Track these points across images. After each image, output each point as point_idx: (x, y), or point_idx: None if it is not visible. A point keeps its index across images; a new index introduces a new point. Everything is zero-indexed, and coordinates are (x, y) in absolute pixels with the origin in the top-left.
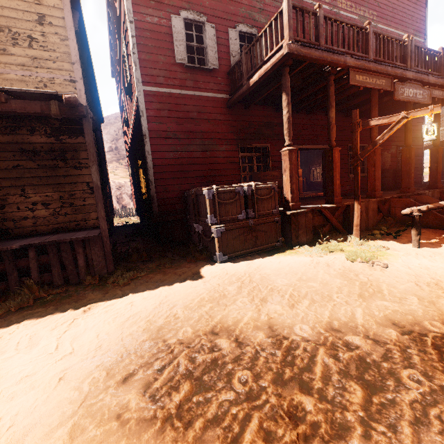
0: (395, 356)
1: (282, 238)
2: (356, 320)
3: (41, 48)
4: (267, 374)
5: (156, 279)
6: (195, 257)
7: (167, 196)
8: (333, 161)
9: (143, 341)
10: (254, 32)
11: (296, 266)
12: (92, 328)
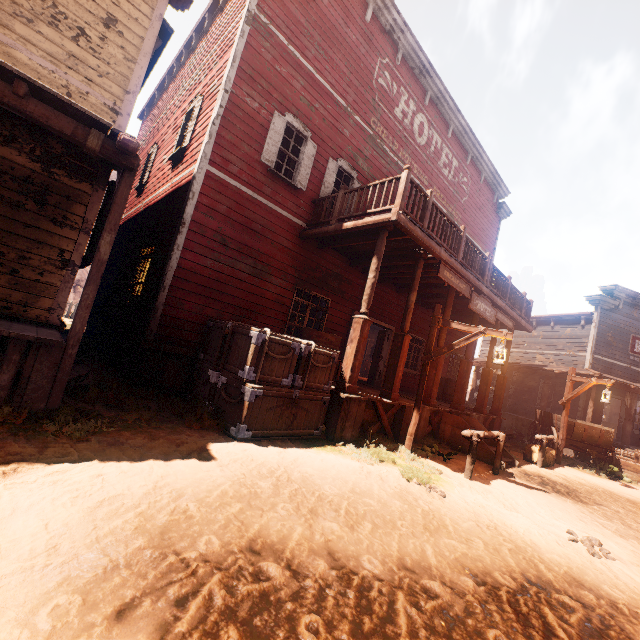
0: (477, 611)
1: (324, 427)
2: (429, 560)
3: (91, 51)
4: (343, 623)
5: (138, 443)
6: (201, 422)
7: (178, 315)
8: (402, 348)
9: (140, 549)
10: (354, 175)
11: (344, 471)
12: (29, 509)
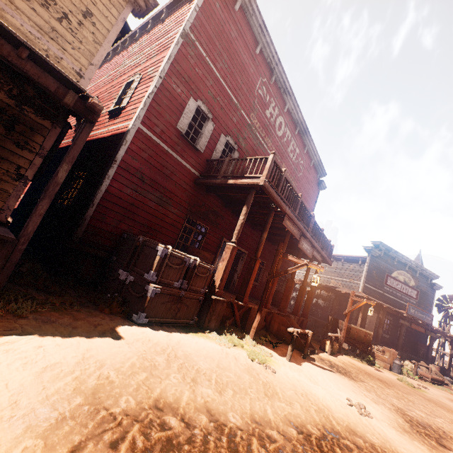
0: (299, 450)
1: (197, 318)
2: (269, 416)
3: (70, 30)
4: None
5: (66, 322)
6: (110, 308)
7: (100, 226)
8: (254, 268)
9: (80, 405)
10: (235, 148)
11: (211, 352)
12: None
